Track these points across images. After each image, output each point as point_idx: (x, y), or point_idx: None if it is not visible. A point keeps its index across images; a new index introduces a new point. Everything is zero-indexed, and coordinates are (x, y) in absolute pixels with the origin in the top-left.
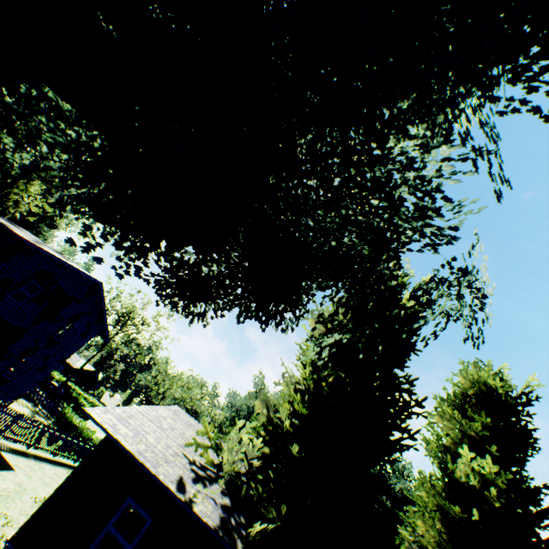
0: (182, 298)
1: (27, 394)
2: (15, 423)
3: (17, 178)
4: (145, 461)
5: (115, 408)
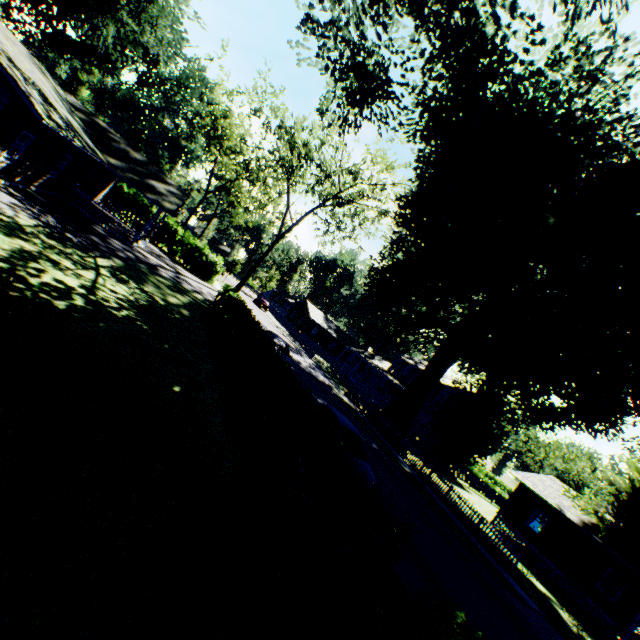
0: (536, 423)
1: None
2: (461, 472)
3: None
4: (540, 494)
5: (518, 472)
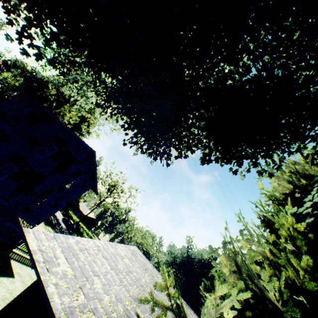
0: (147, 128)
1: (53, 224)
2: None
3: (63, 102)
4: None
5: (68, 237)
